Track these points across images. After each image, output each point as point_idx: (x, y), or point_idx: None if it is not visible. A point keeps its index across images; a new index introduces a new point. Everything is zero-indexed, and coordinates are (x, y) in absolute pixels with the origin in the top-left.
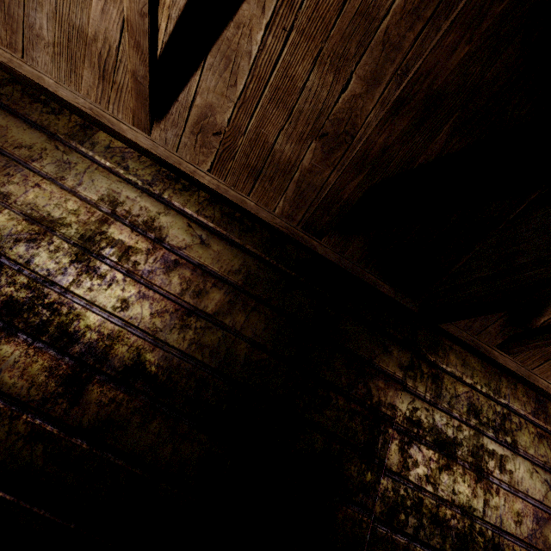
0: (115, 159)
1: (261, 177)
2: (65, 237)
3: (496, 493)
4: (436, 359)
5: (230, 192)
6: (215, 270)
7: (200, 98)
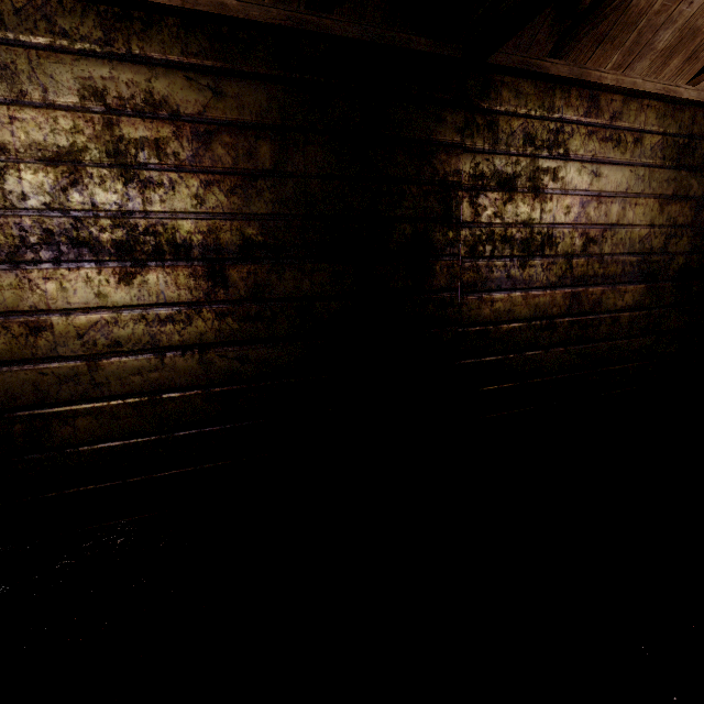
0: (42, 27)
1: None
2: (96, 163)
3: (550, 201)
4: (489, 104)
5: None
6: (248, 121)
7: None
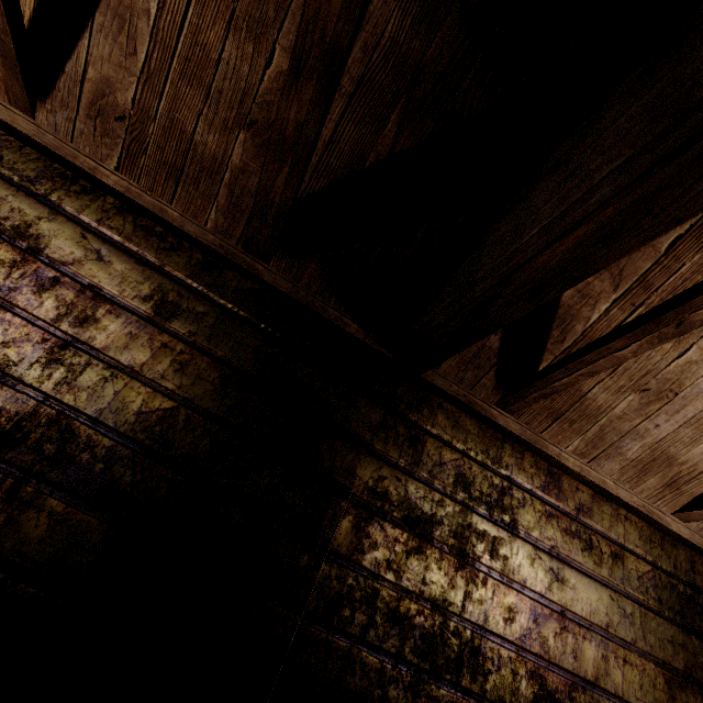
0: None
1: (183, 179)
2: None
3: (482, 584)
4: (418, 418)
5: (145, 197)
6: (114, 294)
7: (93, 70)
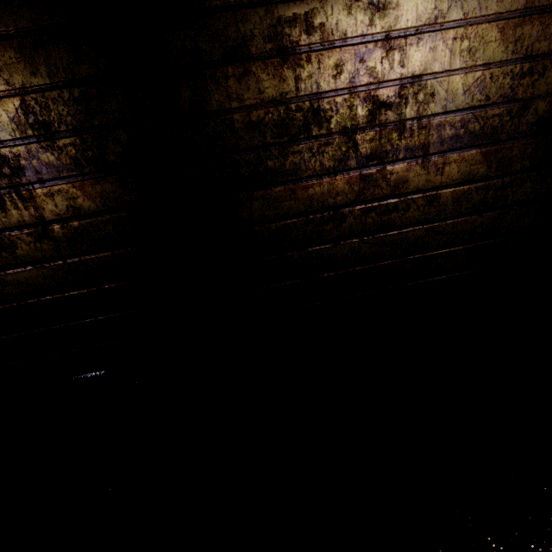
0: None
1: None
2: None
3: (307, 63)
4: None
5: None
6: None
7: None
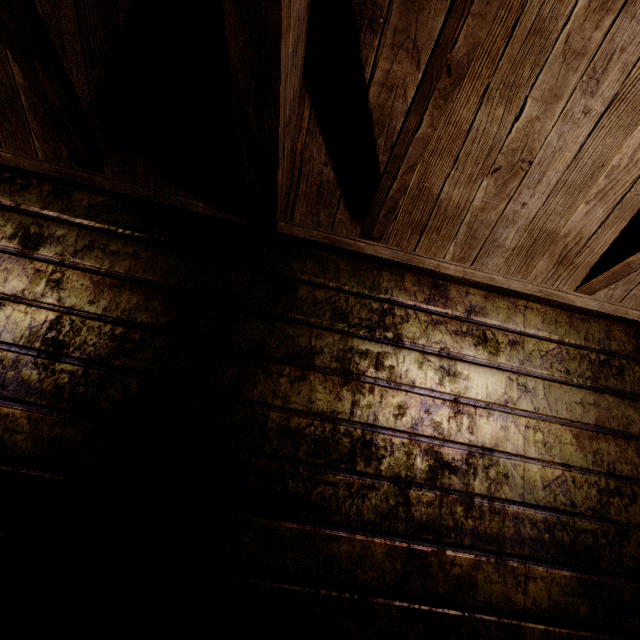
0: None
1: None
2: None
3: (369, 392)
4: (287, 271)
5: None
6: None
7: None
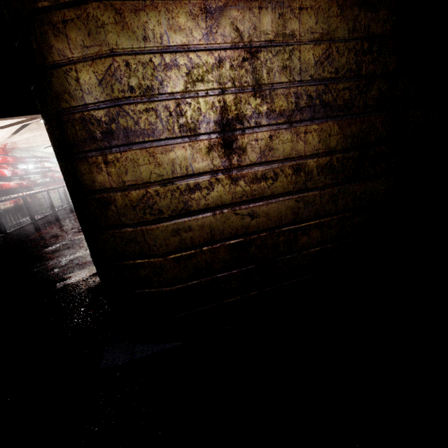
0: None
1: None
2: (341, 39)
3: None
4: None
5: None
6: None
7: None
